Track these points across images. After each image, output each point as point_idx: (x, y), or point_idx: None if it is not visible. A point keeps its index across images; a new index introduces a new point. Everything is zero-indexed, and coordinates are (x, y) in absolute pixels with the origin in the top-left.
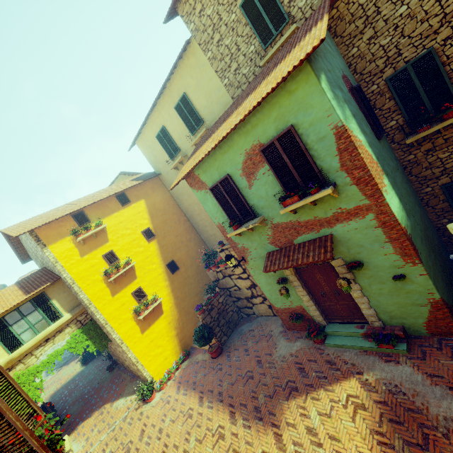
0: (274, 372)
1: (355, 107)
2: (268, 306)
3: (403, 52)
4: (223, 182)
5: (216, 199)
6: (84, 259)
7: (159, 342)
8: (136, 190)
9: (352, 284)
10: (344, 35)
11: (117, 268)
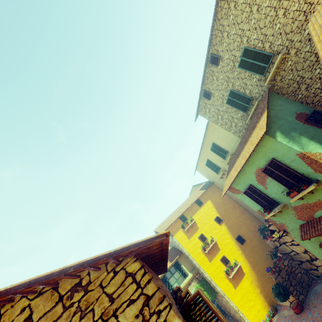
0: None
1: (312, 130)
2: None
3: None
4: (249, 188)
5: (249, 198)
6: (190, 240)
7: (249, 297)
8: (204, 195)
9: None
10: (288, 92)
11: (207, 244)
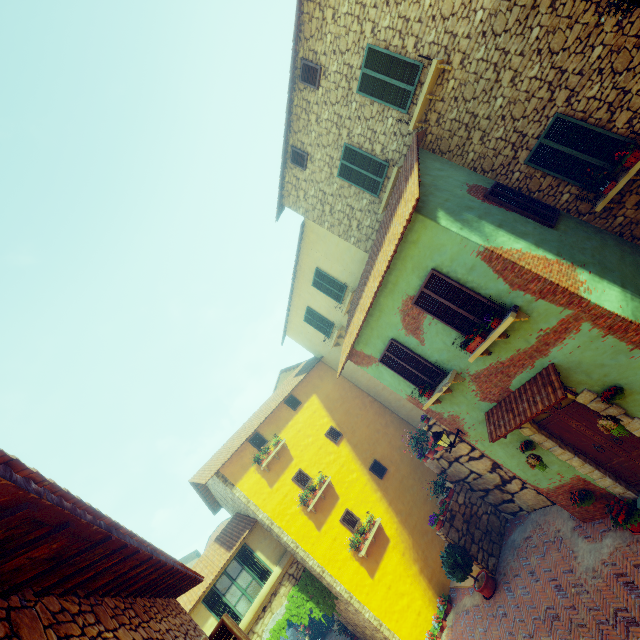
0: (587, 600)
1: (499, 213)
2: (535, 491)
3: (526, 132)
4: (390, 348)
5: (392, 370)
6: (274, 489)
7: (400, 588)
8: (303, 386)
9: (628, 420)
10: (451, 149)
11: (312, 491)
